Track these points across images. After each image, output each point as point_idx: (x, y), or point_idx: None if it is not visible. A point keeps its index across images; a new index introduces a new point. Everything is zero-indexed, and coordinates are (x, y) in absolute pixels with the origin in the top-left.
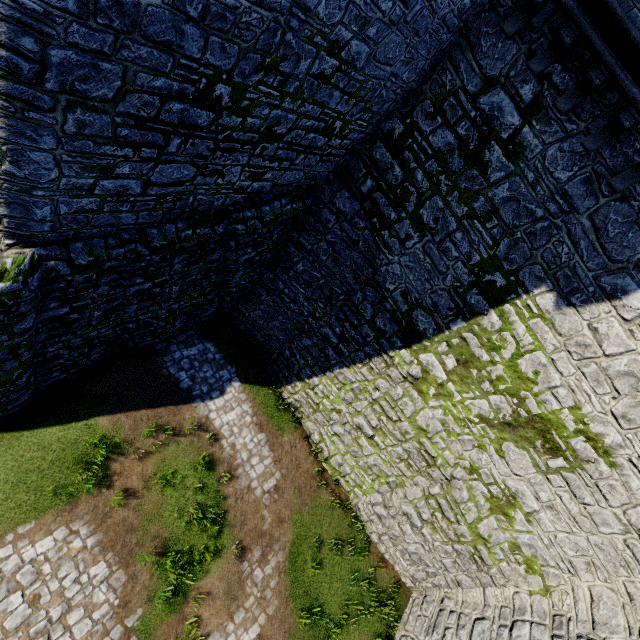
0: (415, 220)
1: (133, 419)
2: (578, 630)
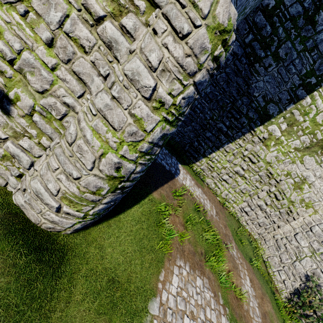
0: (275, 55)
1: (164, 191)
2: None
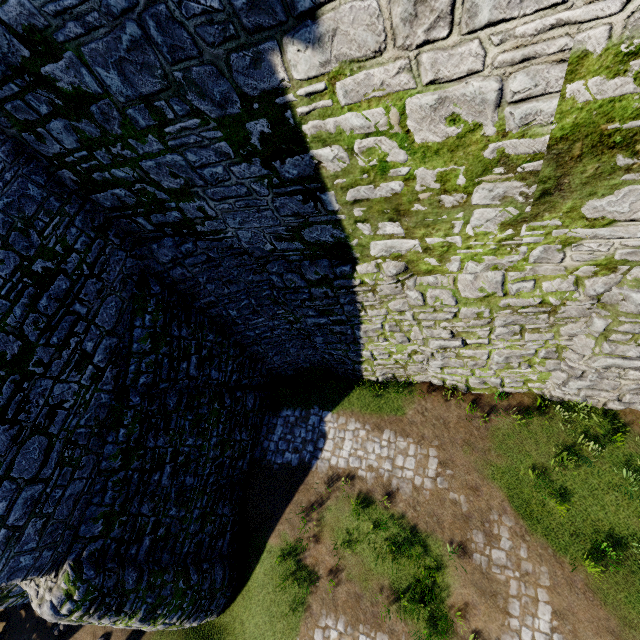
0: (178, 196)
1: (286, 522)
2: None
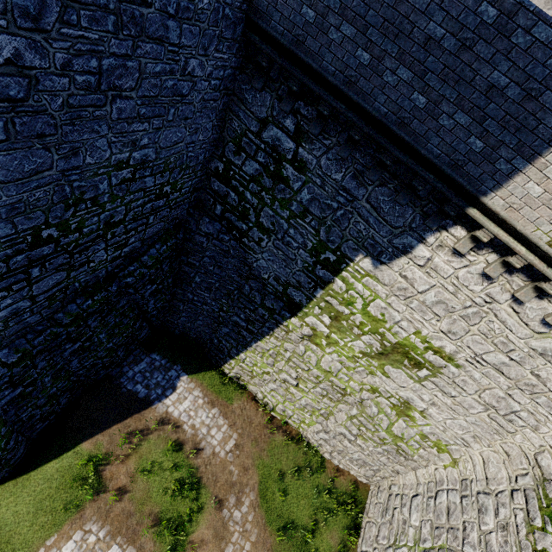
0: (260, 227)
1: (108, 435)
2: (477, 488)
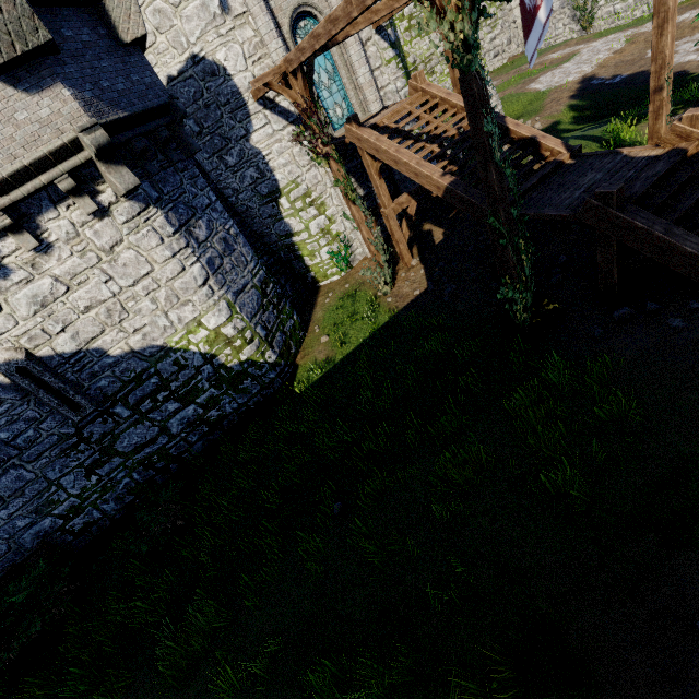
0: None
1: None
2: None
